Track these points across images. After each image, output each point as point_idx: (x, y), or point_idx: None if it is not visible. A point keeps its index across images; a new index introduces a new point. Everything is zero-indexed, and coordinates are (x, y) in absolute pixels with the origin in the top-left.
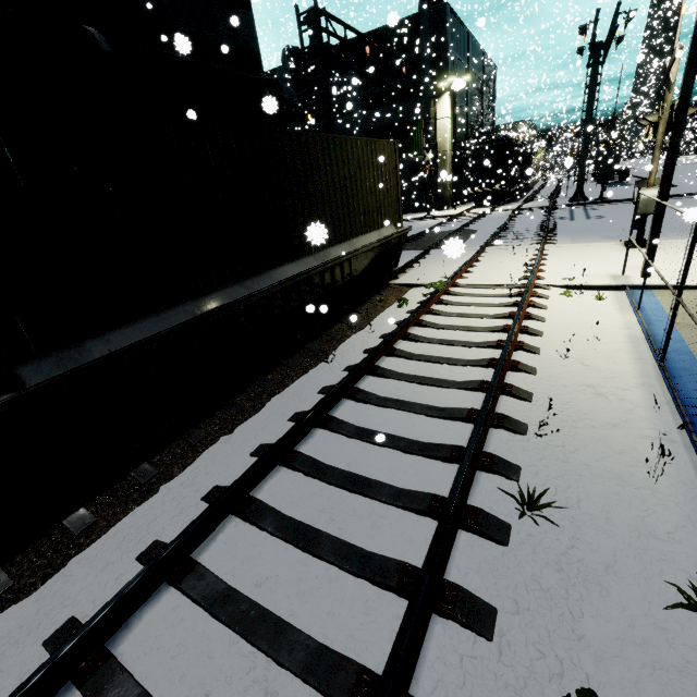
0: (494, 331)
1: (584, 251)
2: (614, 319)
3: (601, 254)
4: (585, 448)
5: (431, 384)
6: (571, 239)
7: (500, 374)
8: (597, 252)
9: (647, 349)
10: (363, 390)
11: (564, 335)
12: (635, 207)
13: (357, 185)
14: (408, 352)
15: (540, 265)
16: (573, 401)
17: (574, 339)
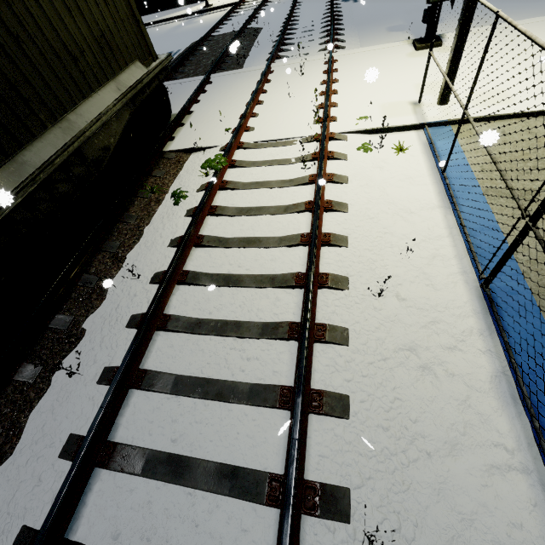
0: (292, 246)
1: (374, 60)
2: (420, 190)
3: (392, 64)
4: (425, 517)
5: (218, 400)
6: (358, 35)
7: (304, 386)
8: (388, 60)
9: (463, 249)
10: (120, 447)
11: (371, 237)
12: (441, 4)
13: (27, 4)
14: (186, 318)
15: (332, 93)
16: (397, 392)
17: (383, 240)
